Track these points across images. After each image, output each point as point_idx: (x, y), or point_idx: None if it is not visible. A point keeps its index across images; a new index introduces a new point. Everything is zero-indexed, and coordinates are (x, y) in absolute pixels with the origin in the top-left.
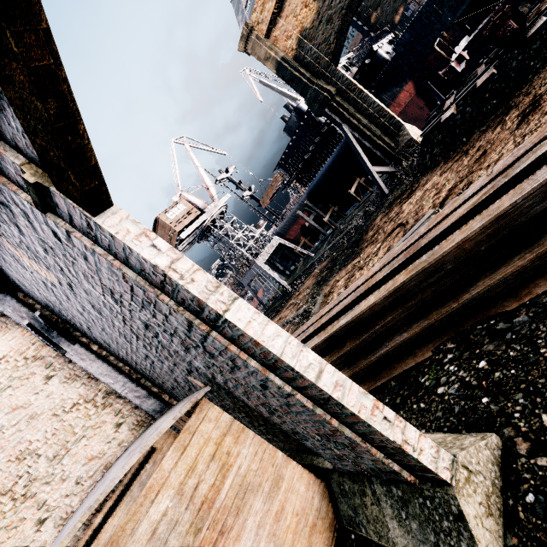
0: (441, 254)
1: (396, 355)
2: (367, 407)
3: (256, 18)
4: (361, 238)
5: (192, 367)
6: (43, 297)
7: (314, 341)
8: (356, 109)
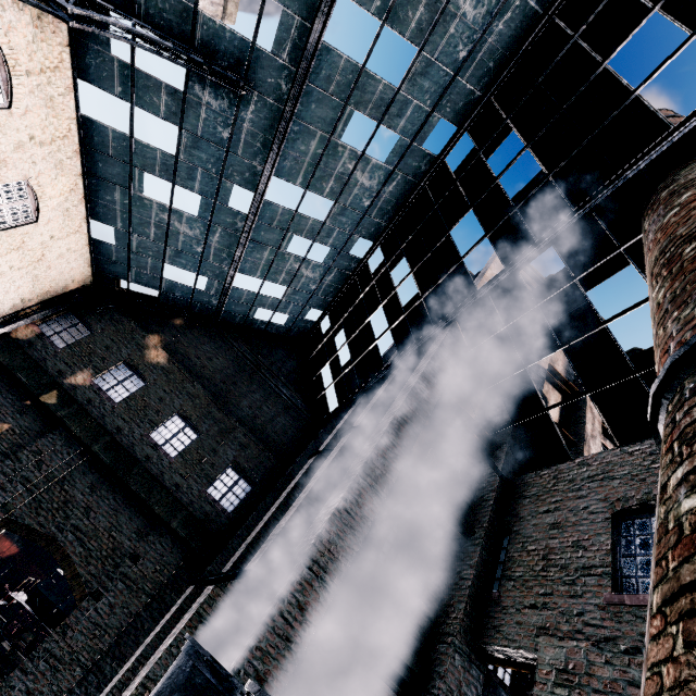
0: None
1: None
2: None
3: None
4: None
5: None
6: None
7: None
8: None
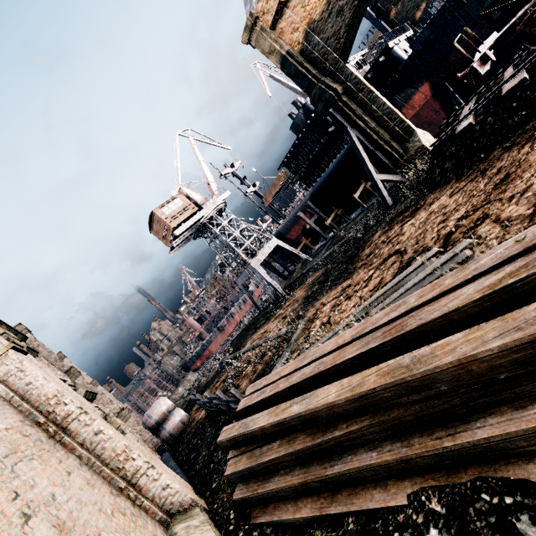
0: (432, 368)
1: (359, 478)
2: None
3: (262, 7)
4: (356, 253)
5: None
6: None
7: (263, 418)
8: (364, 111)
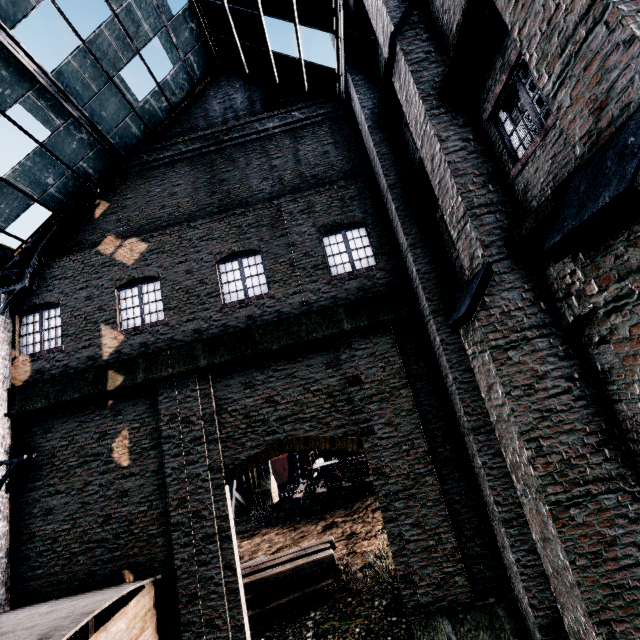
0: (270, 574)
1: None
2: (243, 600)
3: None
4: None
5: (151, 561)
6: (56, 449)
7: None
8: None
